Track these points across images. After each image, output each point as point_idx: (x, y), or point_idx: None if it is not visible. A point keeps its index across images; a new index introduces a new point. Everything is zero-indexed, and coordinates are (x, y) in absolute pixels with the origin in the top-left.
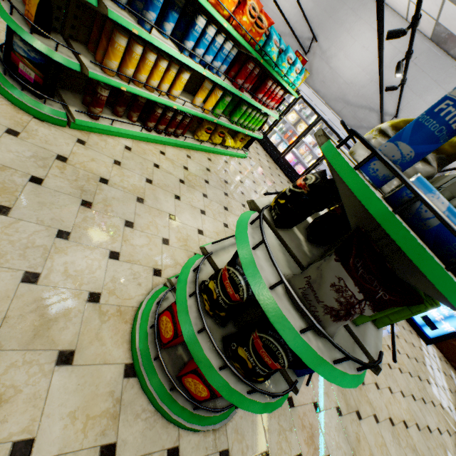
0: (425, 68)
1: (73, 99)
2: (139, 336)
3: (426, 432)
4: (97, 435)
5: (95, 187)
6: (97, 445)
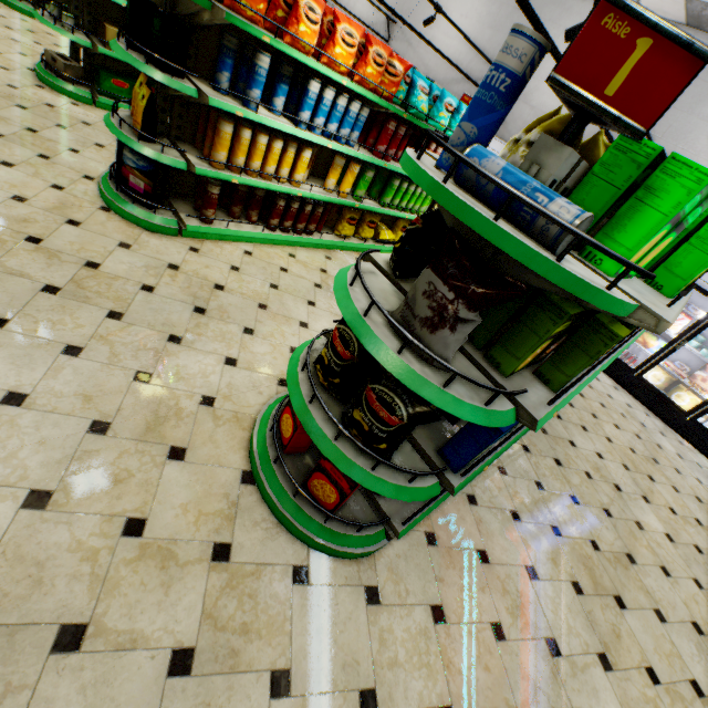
0: None
1: (184, 206)
2: (257, 440)
3: None
4: (211, 532)
5: (209, 293)
6: (211, 541)
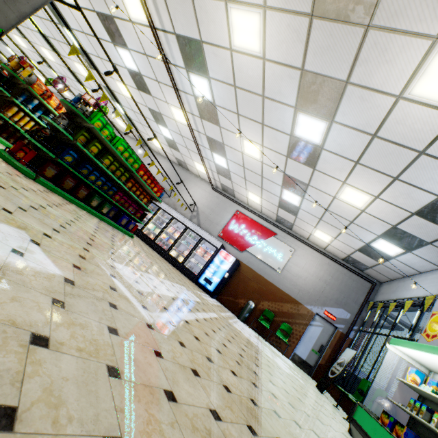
0: (180, 174)
1: None
2: None
3: (169, 275)
4: None
5: None
6: None
